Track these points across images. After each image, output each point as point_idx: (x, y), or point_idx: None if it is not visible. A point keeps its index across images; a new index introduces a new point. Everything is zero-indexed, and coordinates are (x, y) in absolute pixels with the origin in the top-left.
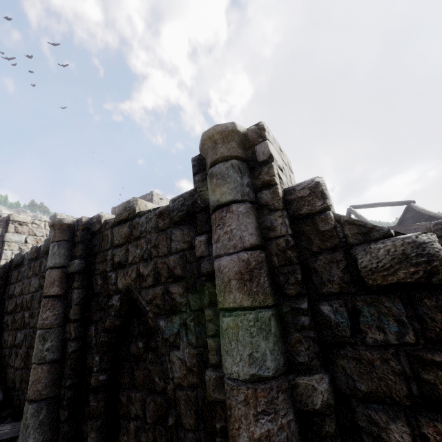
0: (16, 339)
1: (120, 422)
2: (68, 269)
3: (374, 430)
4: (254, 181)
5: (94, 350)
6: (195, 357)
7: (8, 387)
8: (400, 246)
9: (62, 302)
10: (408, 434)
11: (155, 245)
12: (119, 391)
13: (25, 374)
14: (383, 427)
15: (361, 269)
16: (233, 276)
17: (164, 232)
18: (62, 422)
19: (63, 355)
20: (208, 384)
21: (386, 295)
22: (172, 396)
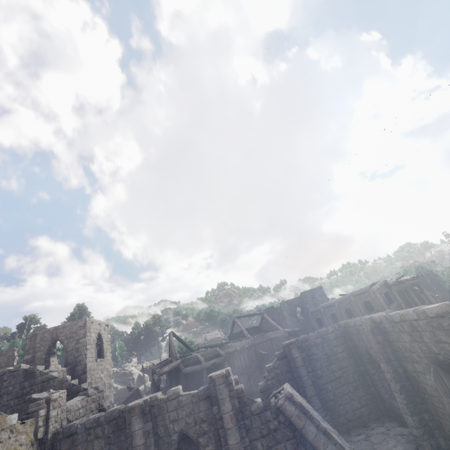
0: None
1: None
2: (145, 428)
3: (256, 446)
4: (229, 388)
5: None
6: (215, 446)
7: None
8: (257, 405)
9: (146, 446)
10: (260, 444)
11: (192, 409)
12: None
13: None
14: (257, 444)
15: (252, 411)
16: (229, 419)
17: (196, 403)
18: None
19: None
20: None
21: (256, 416)
22: None
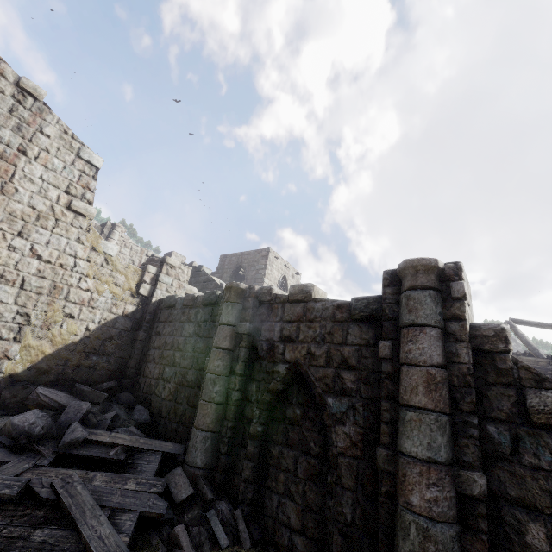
0: (164, 373)
1: (269, 470)
2: (237, 329)
3: (516, 524)
4: (445, 311)
5: (254, 404)
6: (360, 435)
7: (153, 413)
8: None
9: (230, 355)
10: (543, 533)
11: (329, 332)
12: (271, 445)
13: (174, 406)
14: (524, 523)
15: (529, 407)
16: (421, 383)
17: (341, 324)
18: (222, 454)
19: (227, 400)
20: (378, 457)
21: (546, 433)
22: (334, 459)
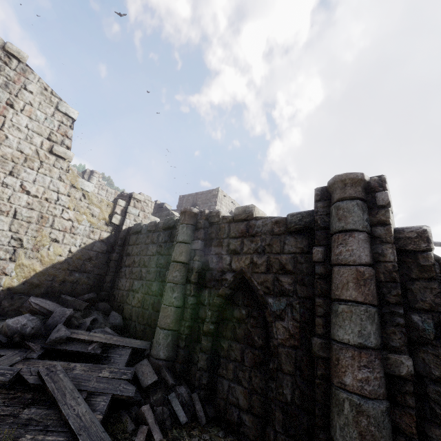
0: (134, 286)
1: (220, 360)
2: (191, 246)
3: (440, 400)
4: (371, 218)
5: (206, 307)
6: (297, 328)
7: (125, 318)
8: None
9: (186, 268)
10: None
11: (269, 244)
12: (222, 340)
13: (142, 312)
14: None
15: None
16: (351, 280)
17: (279, 236)
18: (181, 348)
19: (184, 304)
20: (314, 345)
21: None
22: (275, 349)
